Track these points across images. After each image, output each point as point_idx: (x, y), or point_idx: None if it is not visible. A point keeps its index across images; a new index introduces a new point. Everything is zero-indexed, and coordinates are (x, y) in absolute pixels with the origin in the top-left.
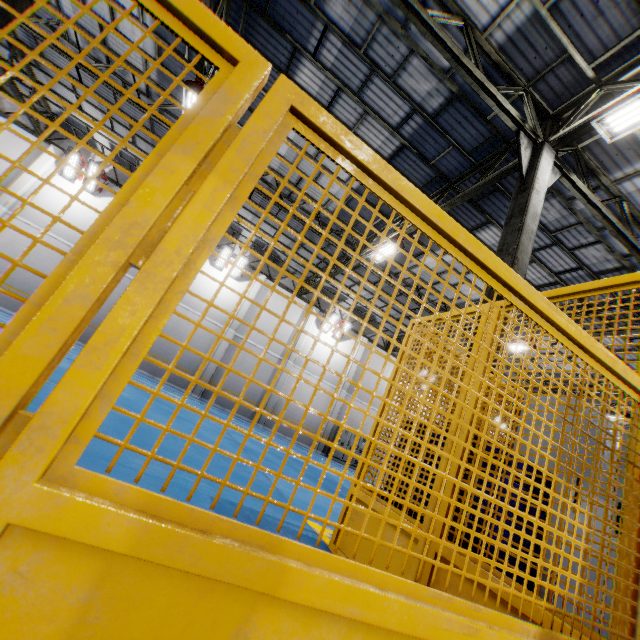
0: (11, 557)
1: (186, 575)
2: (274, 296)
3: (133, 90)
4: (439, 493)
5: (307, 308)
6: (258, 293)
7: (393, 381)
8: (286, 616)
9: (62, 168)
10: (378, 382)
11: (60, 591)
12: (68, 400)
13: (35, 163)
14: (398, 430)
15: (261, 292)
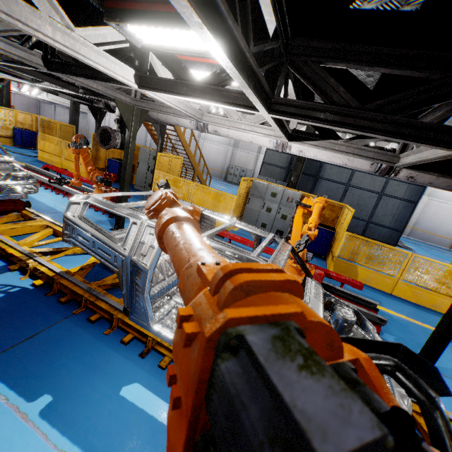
0: None
1: None
2: None
3: None
4: None
5: None
6: None
7: None
8: None
9: None
10: None
11: None
12: None
13: None
14: None
15: None
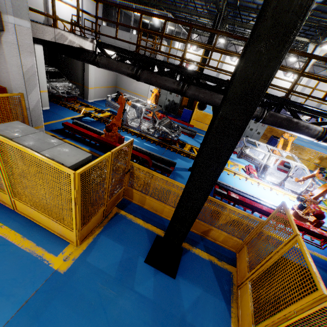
0: (310, 164)
1: (314, 165)
2: (314, 81)
3: (314, 154)
4: (325, 165)
5: (320, 159)
6: (305, 82)
7: (323, 161)
8: (317, 167)
9: (232, 59)
10: (322, 161)
11: (311, 165)
12: (312, 162)
13: (225, 60)
14: (323, 163)
15: (307, 81)
